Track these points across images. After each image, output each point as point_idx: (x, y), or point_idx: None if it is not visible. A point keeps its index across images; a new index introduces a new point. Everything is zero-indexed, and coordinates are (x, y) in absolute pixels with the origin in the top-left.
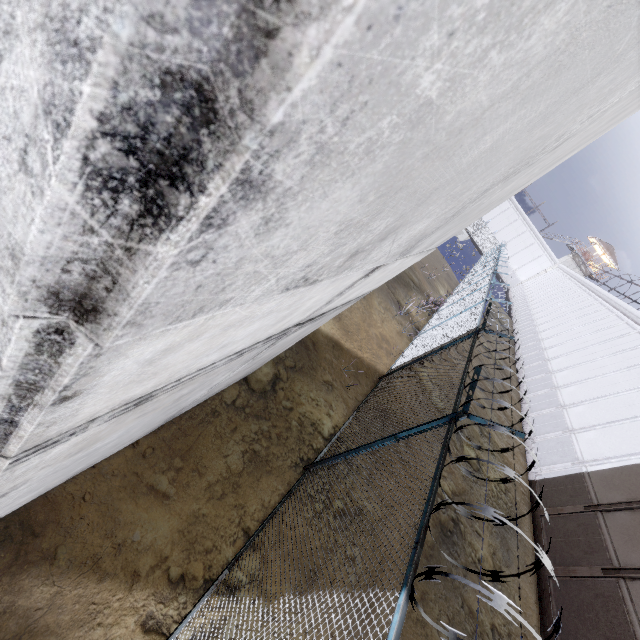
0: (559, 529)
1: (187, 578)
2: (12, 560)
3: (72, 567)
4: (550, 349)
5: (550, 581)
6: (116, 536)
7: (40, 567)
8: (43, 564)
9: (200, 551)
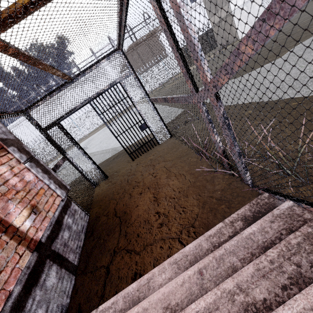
0: None
1: None
2: None
3: None
4: None
5: None
6: None
7: None
8: None
9: None
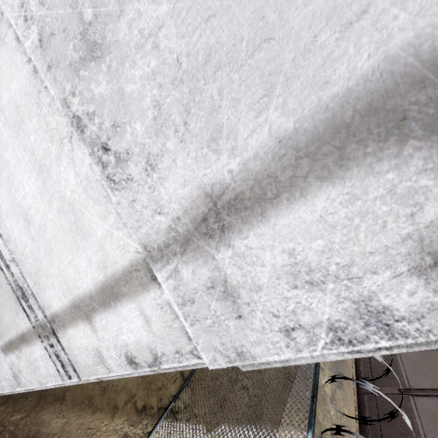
0: (371, 362)
1: (147, 408)
2: (37, 402)
3: (75, 405)
4: None
5: (365, 396)
6: (102, 382)
7: (55, 406)
8: (56, 404)
9: (154, 389)
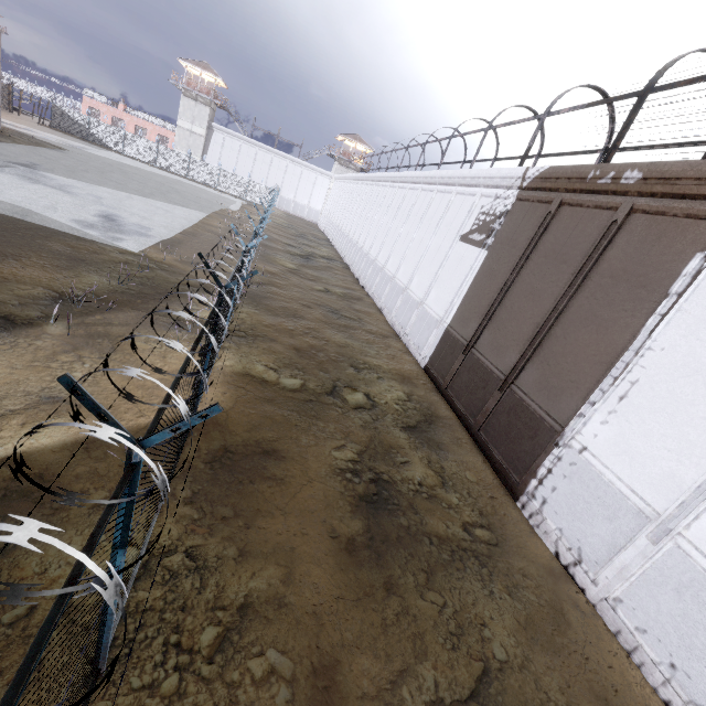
0: (461, 387)
1: None
2: None
3: None
4: (371, 250)
5: (481, 433)
6: None
7: None
8: None
9: None
